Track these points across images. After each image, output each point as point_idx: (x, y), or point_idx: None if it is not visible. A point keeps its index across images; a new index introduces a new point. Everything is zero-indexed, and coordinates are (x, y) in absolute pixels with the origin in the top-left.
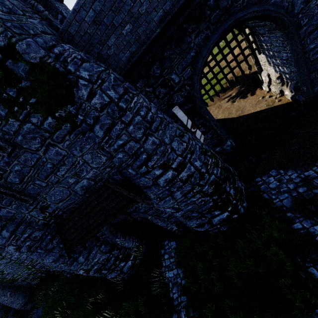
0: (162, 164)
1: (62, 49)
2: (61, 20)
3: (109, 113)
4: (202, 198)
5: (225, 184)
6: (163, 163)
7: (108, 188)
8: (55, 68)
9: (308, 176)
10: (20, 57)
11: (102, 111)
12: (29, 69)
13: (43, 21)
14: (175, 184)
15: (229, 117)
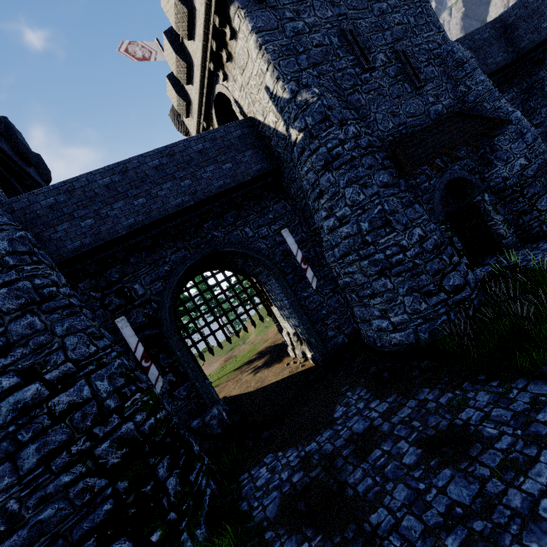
0: (27, 367)
1: None
2: None
3: None
4: (89, 478)
5: (158, 457)
6: (30, 367)
7: None
8: None
9: (309, 452)
10: None
11: None
12: None
13: None
14: (33, 420)
15: (245, 391)
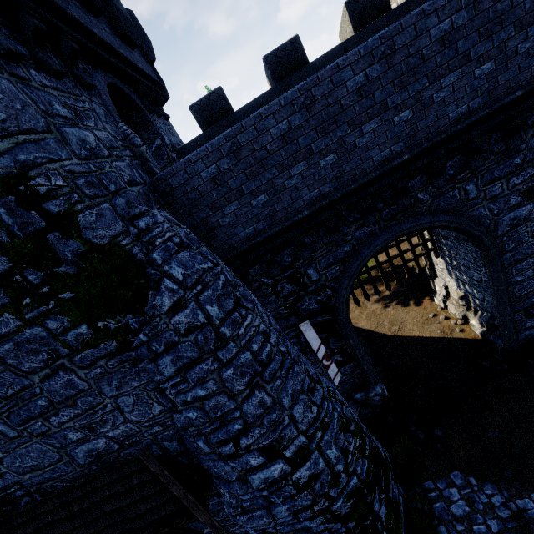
0: (267, 445)
1: (152, 222)
2: (158, 146)
3: (198, 341)
4: (328, 524)
5: (372, 493)
6: (269, 444)
7: (145, 467)
8: (130, 255)
9: (525, 511)
10: (77, 233)
11: (186, 334)
12: (83, 251)
13: (135, 159)
14: (281, 489)
15: (379, 330)
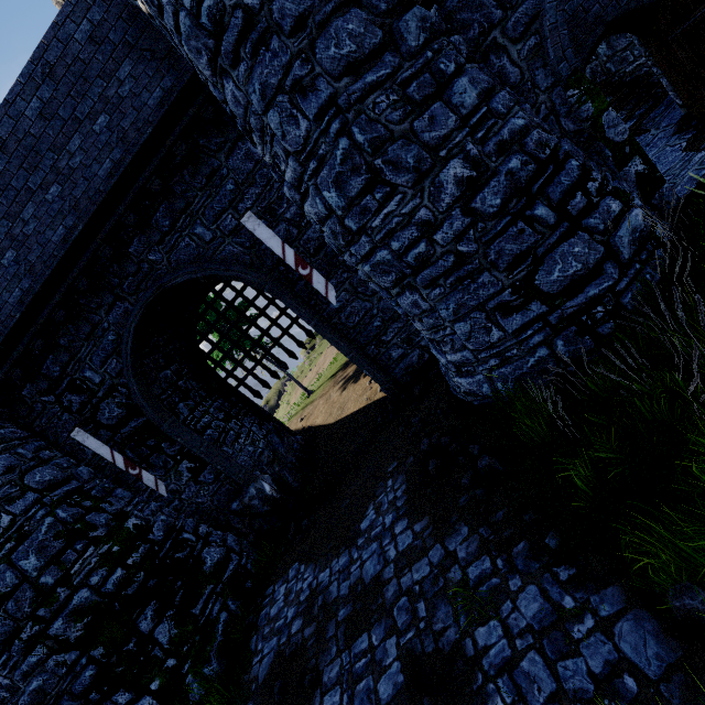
0: None
1: None
2: None
3: None
4: (56, 656)
5: (137, 609)
6: None
7: None
8: None
9: (319, 585)
10: None
11: None
12: None
13: None
14: None
15: (327, 421)
